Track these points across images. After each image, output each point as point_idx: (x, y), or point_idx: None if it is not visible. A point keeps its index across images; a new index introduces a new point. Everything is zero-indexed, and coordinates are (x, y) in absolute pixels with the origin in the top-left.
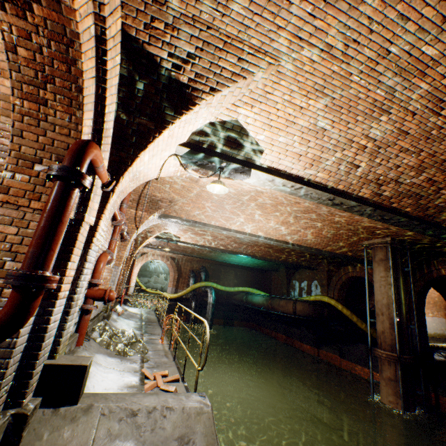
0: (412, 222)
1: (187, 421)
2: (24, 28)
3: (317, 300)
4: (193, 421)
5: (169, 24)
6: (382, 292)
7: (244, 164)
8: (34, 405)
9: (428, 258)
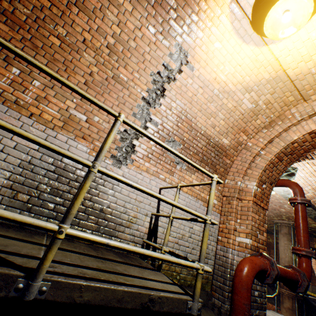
0: None
1: None
2: (307, 139)
3: None
4: None
5: None
6: (285, 253)
7: None
8: None
9: None
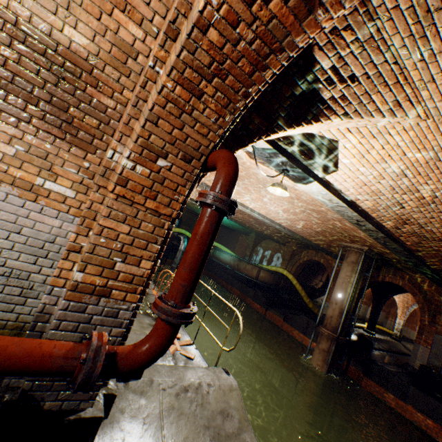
0: (403, 252)
1: (224, 397)
2: (237, 12)
3: (277, 271)
4: (228, 397)
5: (360, 41)
6: (343, 287)
7: (311, 175)
8: (116, 384)
9: (381, 265)
